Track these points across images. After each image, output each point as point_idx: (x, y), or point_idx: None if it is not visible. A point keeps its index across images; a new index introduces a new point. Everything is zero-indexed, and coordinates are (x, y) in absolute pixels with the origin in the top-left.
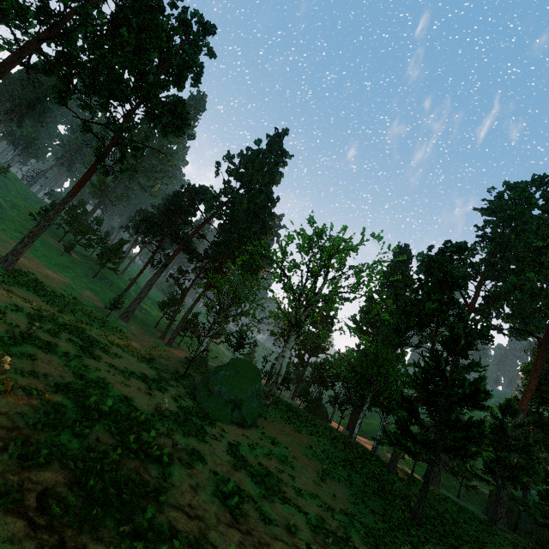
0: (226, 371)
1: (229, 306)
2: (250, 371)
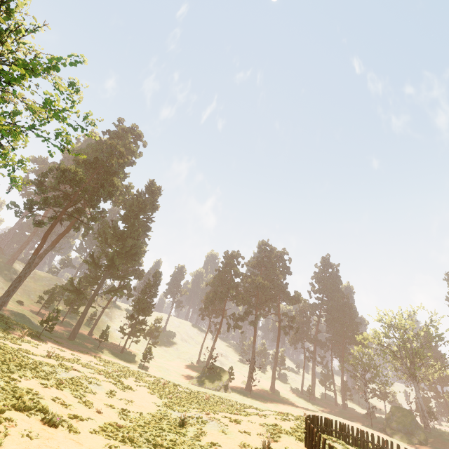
0: (392, 415)
1: (365, 373)
2: (405, 413)
